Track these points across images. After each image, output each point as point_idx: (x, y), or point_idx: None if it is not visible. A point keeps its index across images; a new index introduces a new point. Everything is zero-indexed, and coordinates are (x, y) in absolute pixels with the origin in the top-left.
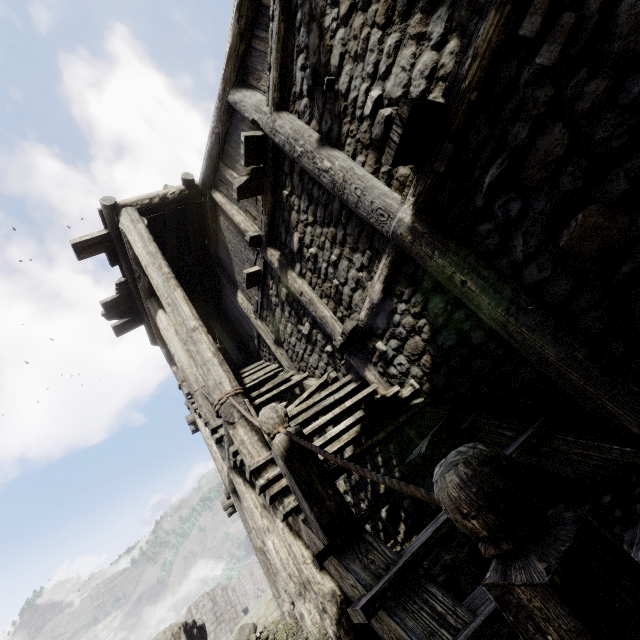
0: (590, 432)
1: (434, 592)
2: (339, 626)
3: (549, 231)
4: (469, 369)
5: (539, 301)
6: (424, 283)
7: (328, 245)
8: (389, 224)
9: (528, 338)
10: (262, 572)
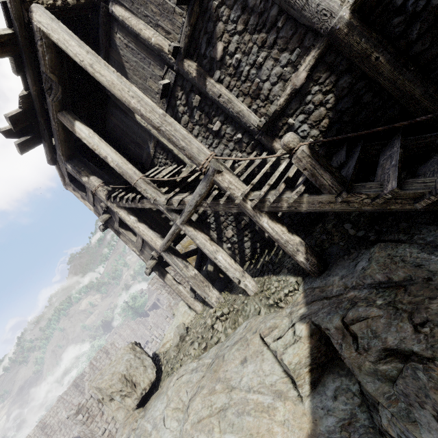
0: (420, 133)
1: (412, 180)
2: (307, 254)
3: (436, 19)
4: (355, 120)
5: (415, 65)
6: (340, 67)
7: (255, 50)
8: (330, 21)
9: (408, 86)
10: (127, 332)
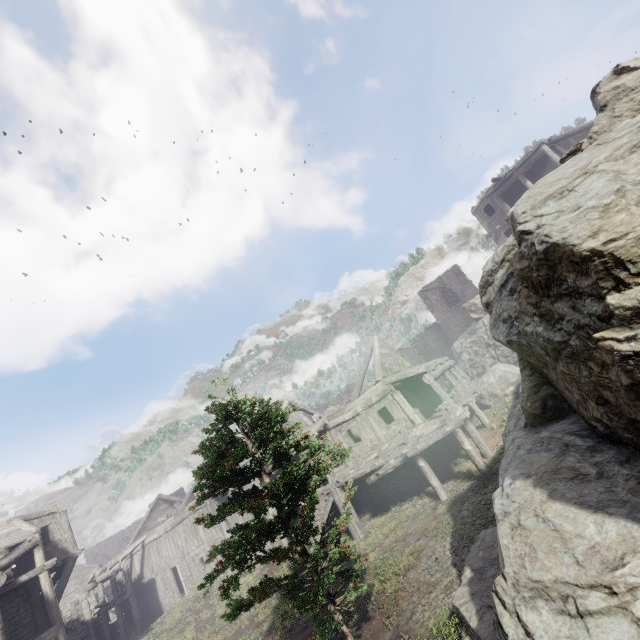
0: None
1: None
2: None
3: None
4: None
5: None
6: None
7: None
8: None
9: None
10: None
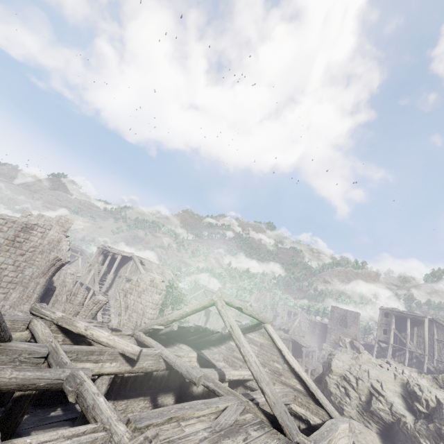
0: None
1: None
2: None
3: None
4: None
5: None
6: None
7: None
8: None
9: None
10: None
